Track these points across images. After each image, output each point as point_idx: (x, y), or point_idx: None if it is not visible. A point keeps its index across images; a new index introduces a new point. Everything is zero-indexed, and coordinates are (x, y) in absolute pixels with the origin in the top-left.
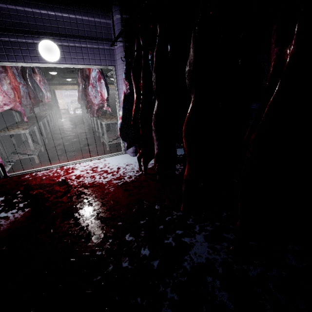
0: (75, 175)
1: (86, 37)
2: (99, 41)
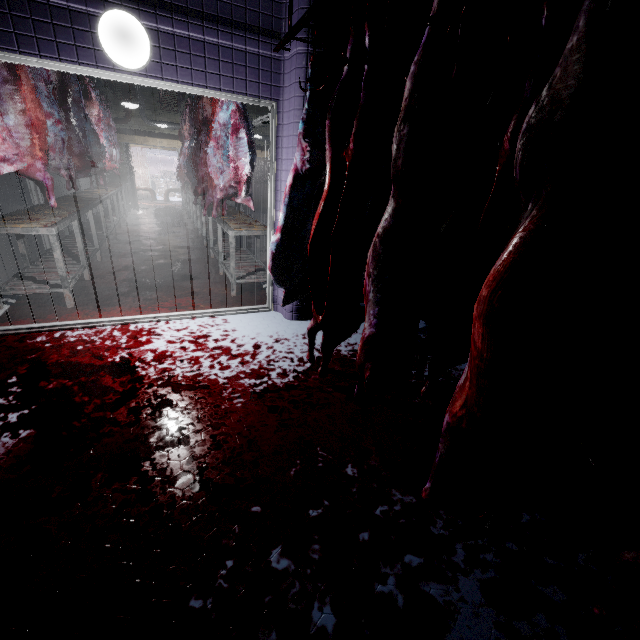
0: (153, 351)
1: (218, 18)
2: (249, 33)
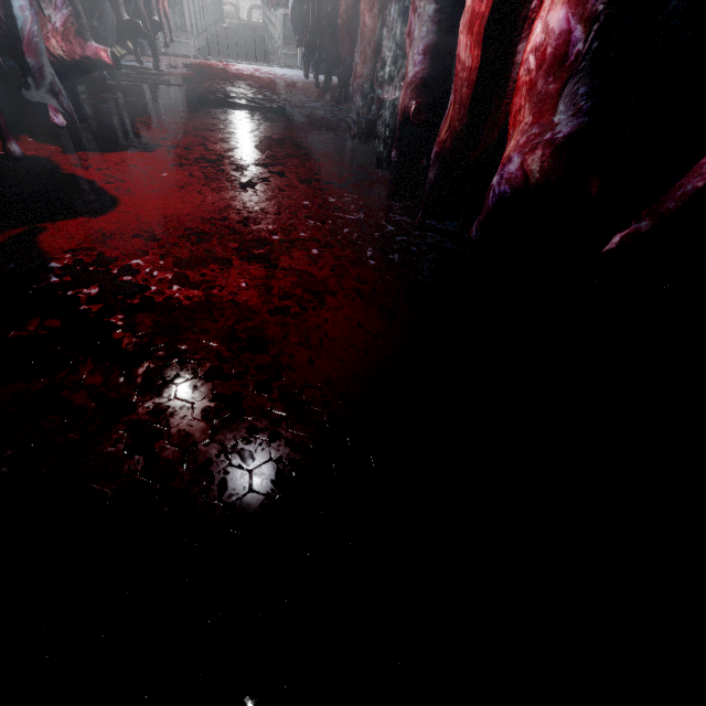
0: (235, 69)
1: None
2: None
